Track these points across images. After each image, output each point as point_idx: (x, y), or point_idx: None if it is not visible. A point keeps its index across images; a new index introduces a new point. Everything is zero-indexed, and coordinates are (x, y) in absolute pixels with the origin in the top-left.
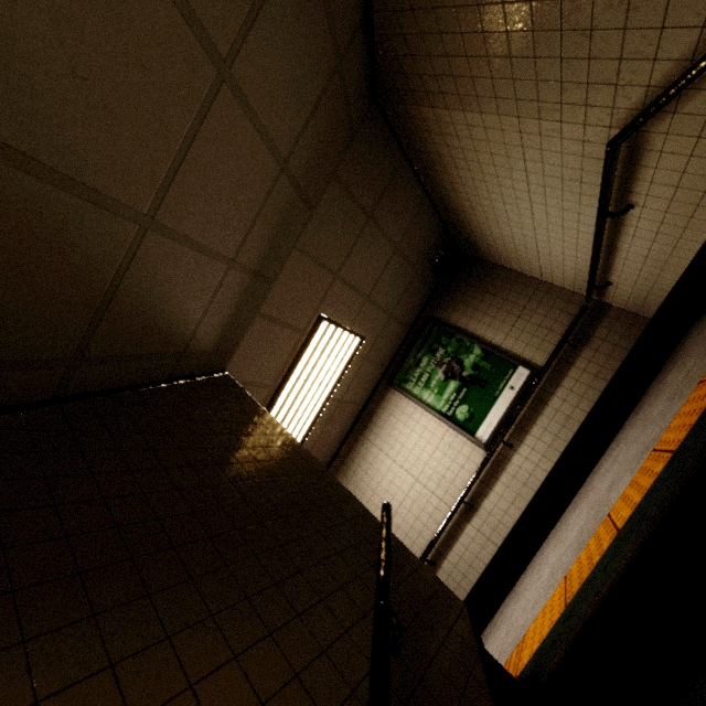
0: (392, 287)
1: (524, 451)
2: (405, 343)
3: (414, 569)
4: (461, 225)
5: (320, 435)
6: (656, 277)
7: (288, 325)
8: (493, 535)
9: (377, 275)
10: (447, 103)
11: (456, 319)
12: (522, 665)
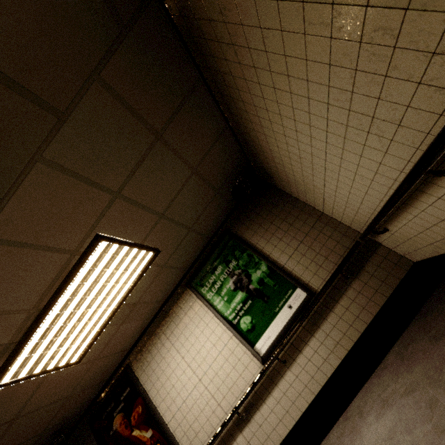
0: (190, 205)
1: (296, 370)
2: (205, 250)
3: None
4: (258, 156)
5: (115, 333)
6: (443, 238)
7: (47, 247)
8: None
9: (173, 194)
10: None
11: (249, 236)
12: None
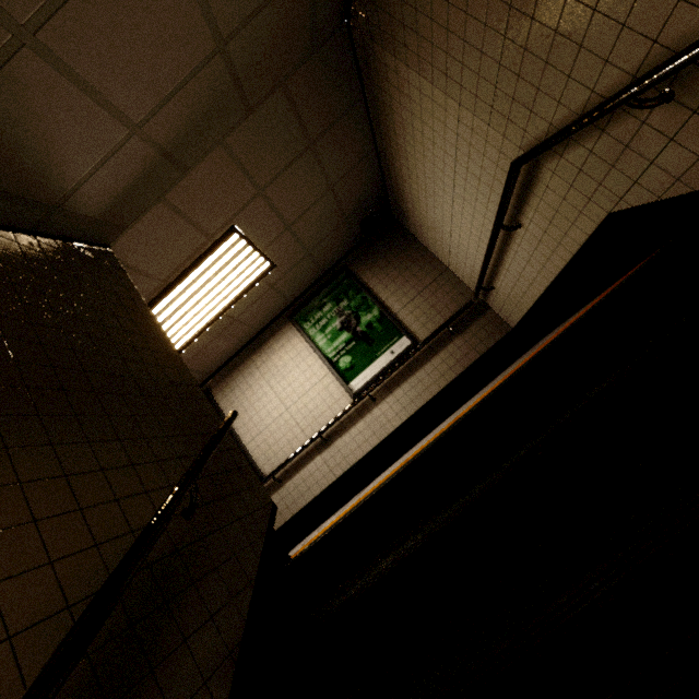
0: (317, 225)
1: (383, 407)
2: (316, 285)
3: (238, 467)
4: (398, 190)
5: (207, 346)
6: (523, 294)
7: (195, 224)
8: (336, 468)
9: (305, 208)
10: (408, 59)
11: (368, 278)
12: (301, 550)
